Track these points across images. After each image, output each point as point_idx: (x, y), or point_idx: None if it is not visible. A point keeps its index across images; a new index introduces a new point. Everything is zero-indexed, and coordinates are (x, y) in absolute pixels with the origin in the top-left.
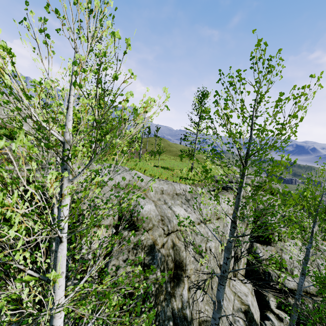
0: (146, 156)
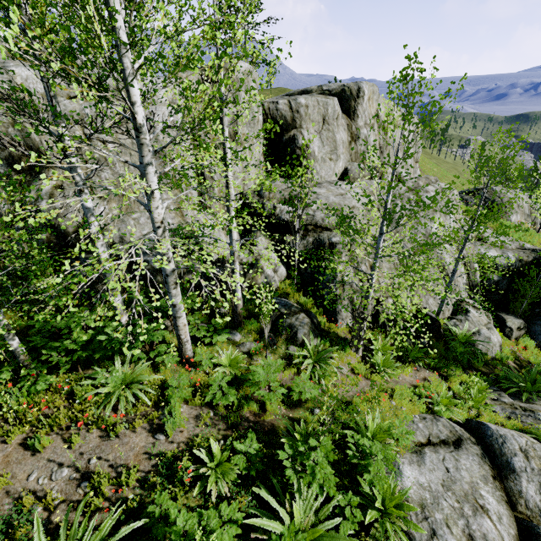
0: None
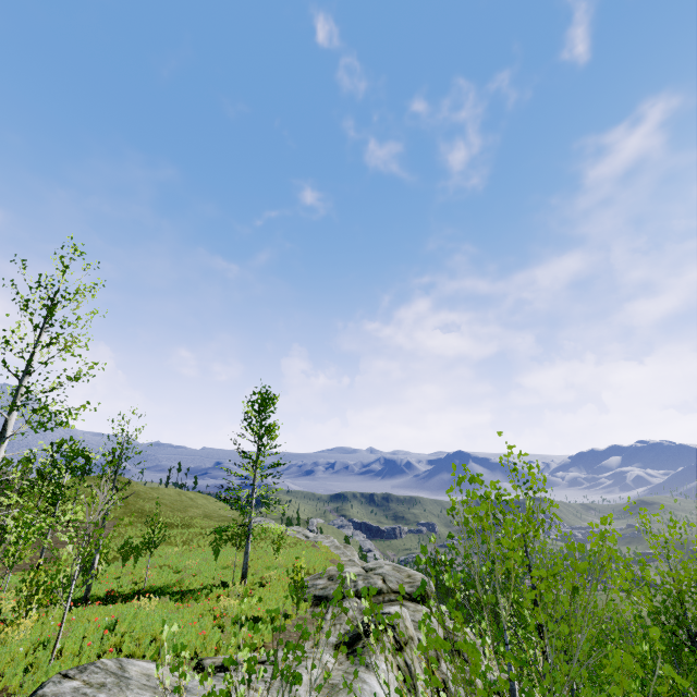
0: (100, 559)
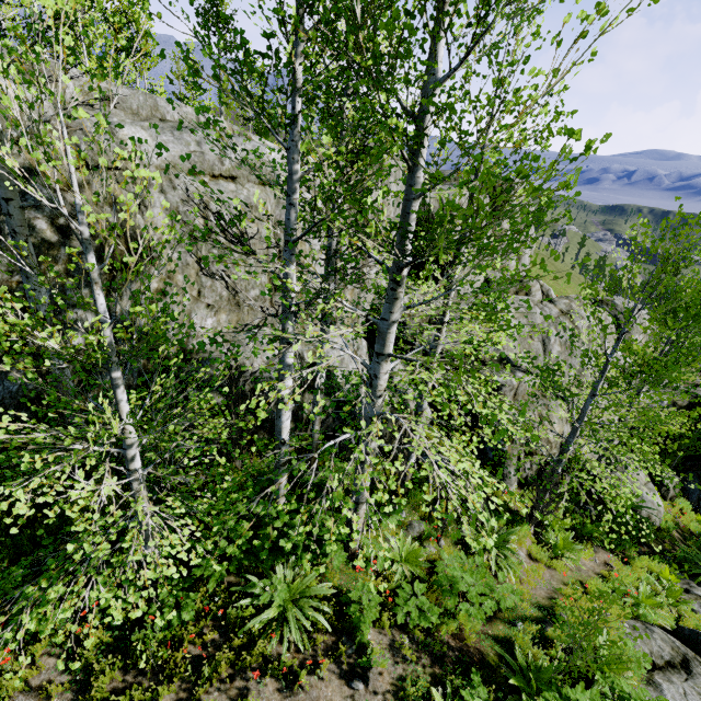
0: None
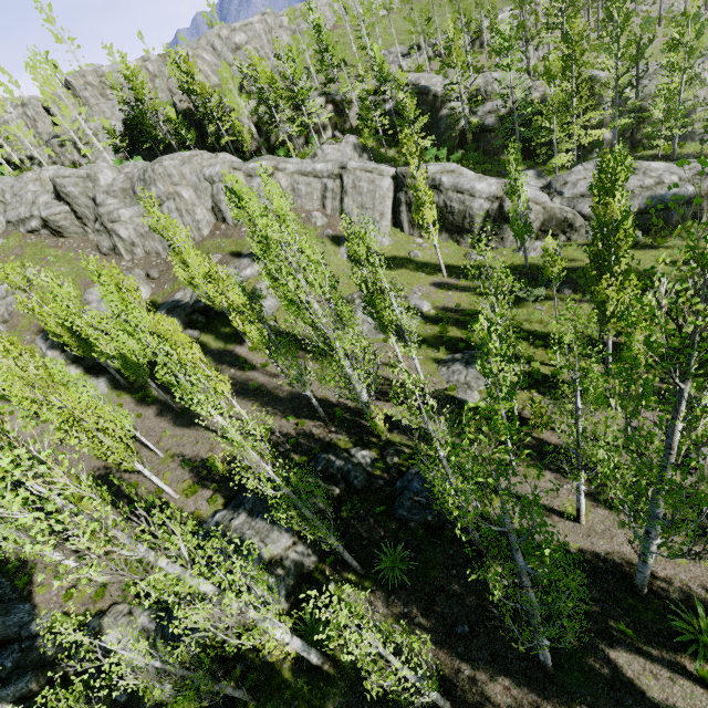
0: None
